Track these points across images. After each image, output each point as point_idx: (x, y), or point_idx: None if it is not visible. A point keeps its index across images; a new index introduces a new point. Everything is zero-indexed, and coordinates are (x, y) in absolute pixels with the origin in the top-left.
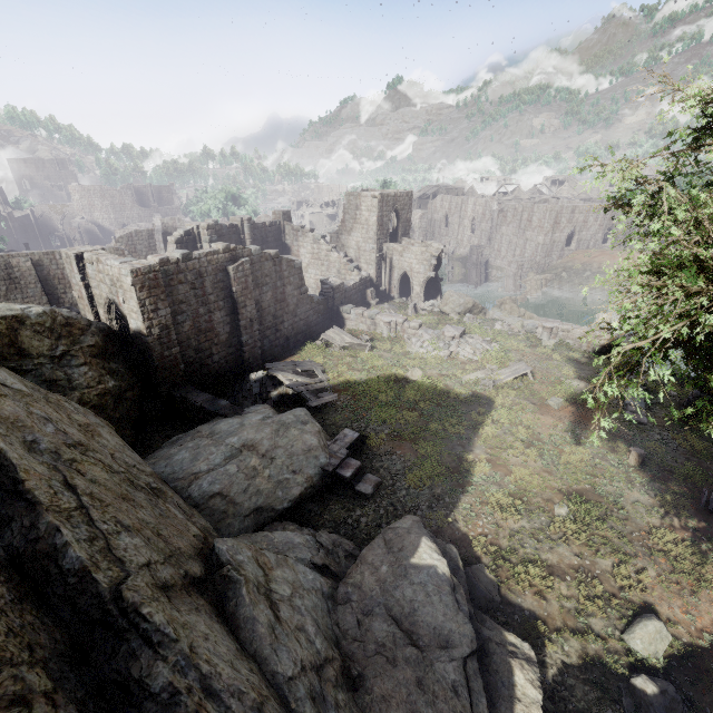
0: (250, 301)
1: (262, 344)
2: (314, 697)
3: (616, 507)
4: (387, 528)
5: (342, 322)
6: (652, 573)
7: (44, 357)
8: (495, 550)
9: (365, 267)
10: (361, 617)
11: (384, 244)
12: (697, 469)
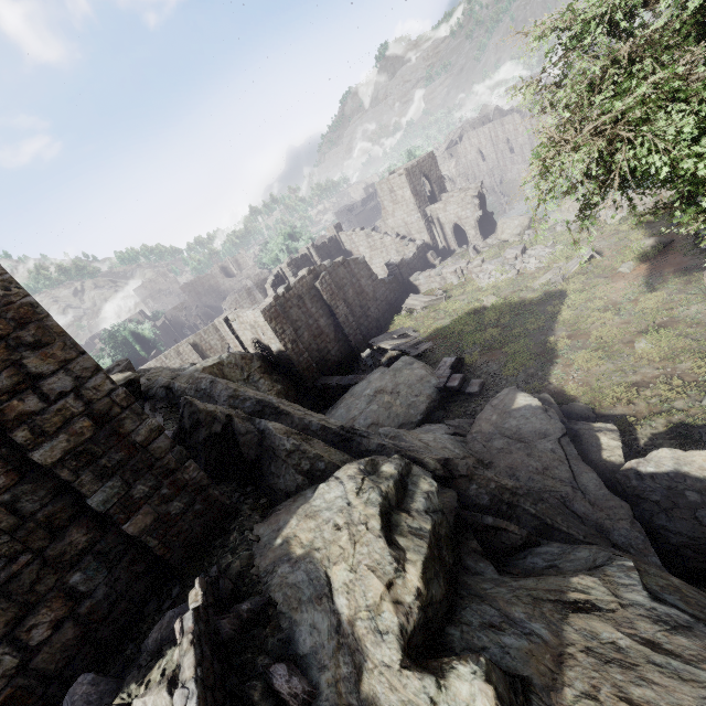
0: (339, 302)
1: (360, 331)
2: None
3: (694, 323)
4: (491, 400)
5: (416, 290)
6: None
7: (240, 381)
8: (586, 390)
9: (419, 237)
10: (485, 443)
11: (426, 209)
12: None
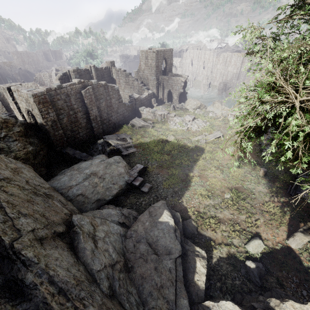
0: (94, 107)
1: (102, 127)
2: (109, 277)
3: (251, 194)
4: (151, 206)
5: (140, 115)
6: (261, 220)
7: None
8: (197, 213)
9: (151, 88)
10: (135, 243)
11: (160, 76)
12: (288, 177)
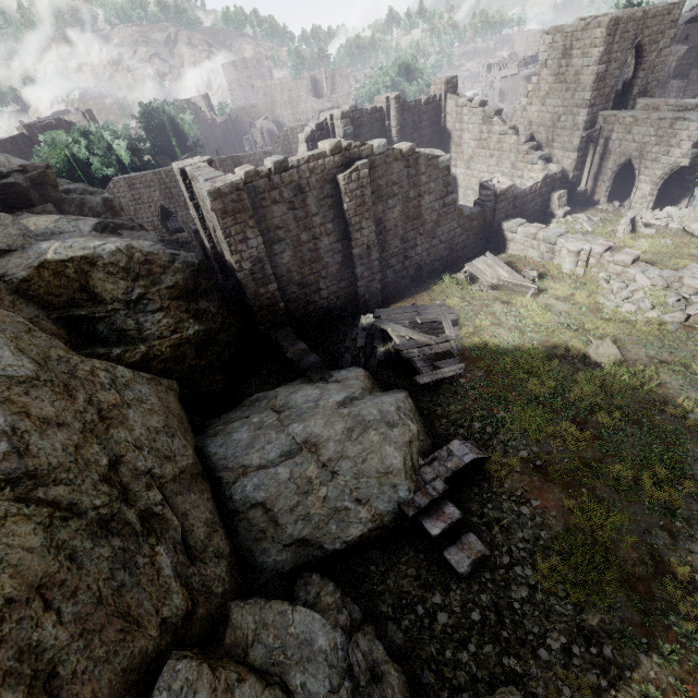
0: (367, 221)
1: (384, 276)
2: None
3: None
4: None
5: (502, 244)
6: None
7: (118, 301)
8: None
9: (559, 156)
10: None
11: (601, 113)
12: None
